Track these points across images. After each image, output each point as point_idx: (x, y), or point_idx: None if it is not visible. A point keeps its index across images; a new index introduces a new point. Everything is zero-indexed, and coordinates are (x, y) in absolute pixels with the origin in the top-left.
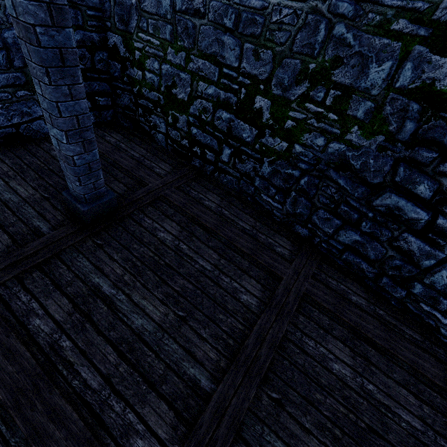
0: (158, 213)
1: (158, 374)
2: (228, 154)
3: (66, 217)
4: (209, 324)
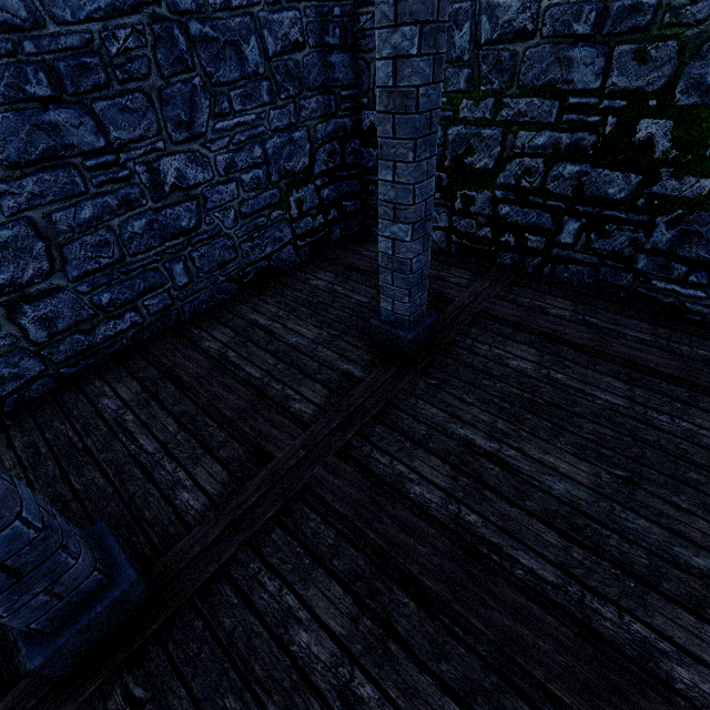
0: (489, 335)
1: (643, 565)
2: (573, 231)
3: (373, 355)
4: (679, 488)
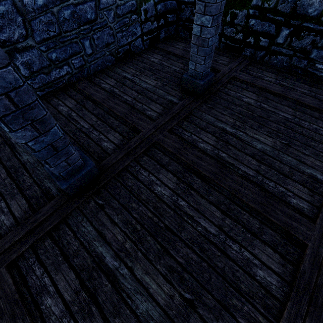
0: (236, 87)
1: (287, 171)
2: (284, 35)
3: (182, 94)
4: (306, 147)
